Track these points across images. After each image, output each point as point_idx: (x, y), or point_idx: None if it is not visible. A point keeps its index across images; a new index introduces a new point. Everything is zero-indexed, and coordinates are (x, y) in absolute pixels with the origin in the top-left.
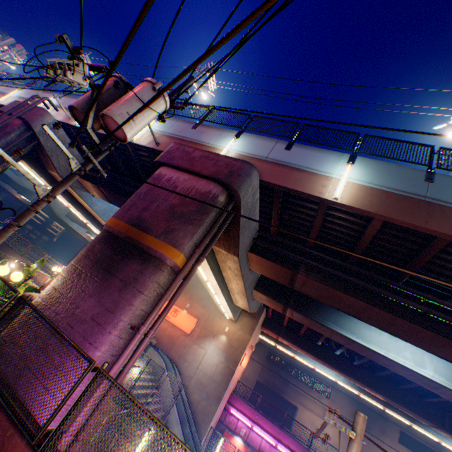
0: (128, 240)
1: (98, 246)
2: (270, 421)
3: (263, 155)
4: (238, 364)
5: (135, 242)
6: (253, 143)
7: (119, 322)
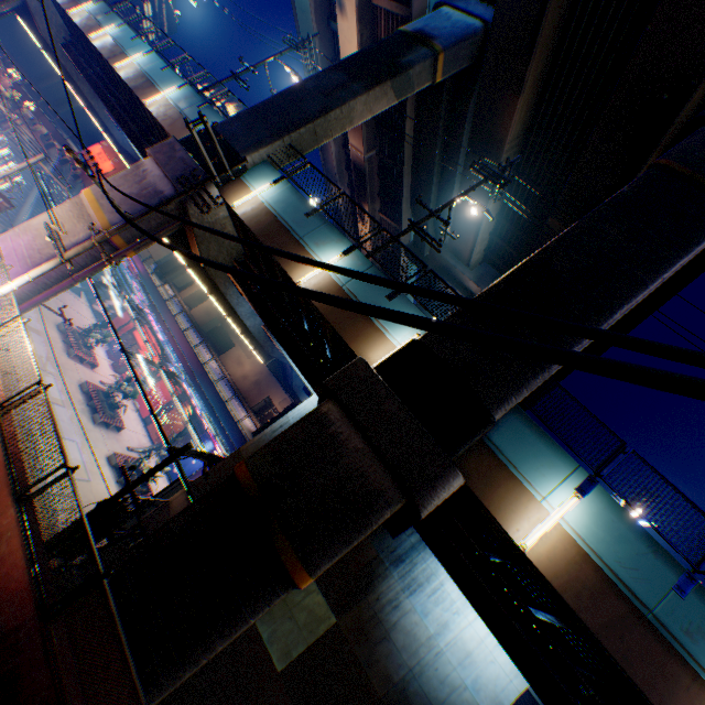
0: None
1: None
2: (137, 255)
3: None
4: None
5: None
6: None
7: None
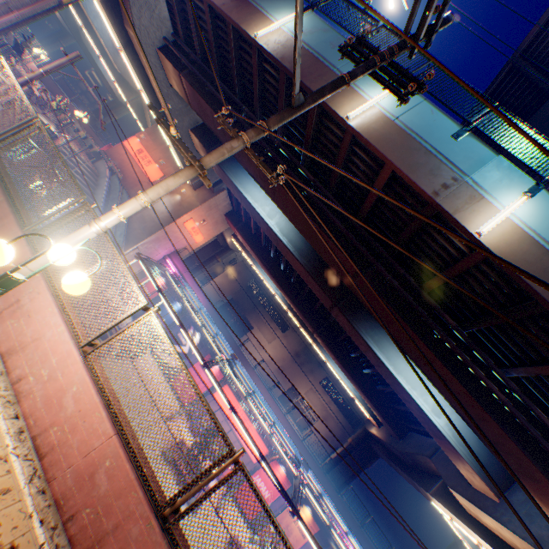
0: None
1: None
2: (193, 279)
3: None
4: (179, 219)
5: None
6: None
7: None
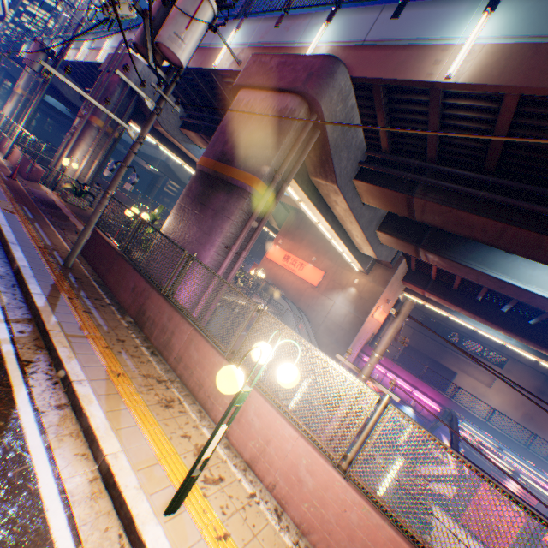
0: (216, 176)
1: (194, 185)
2: (406, 372)
3: (360, 39)
4: (368, 315)
5: (221, 176)
6: (349, 23)
7: (215, 242)
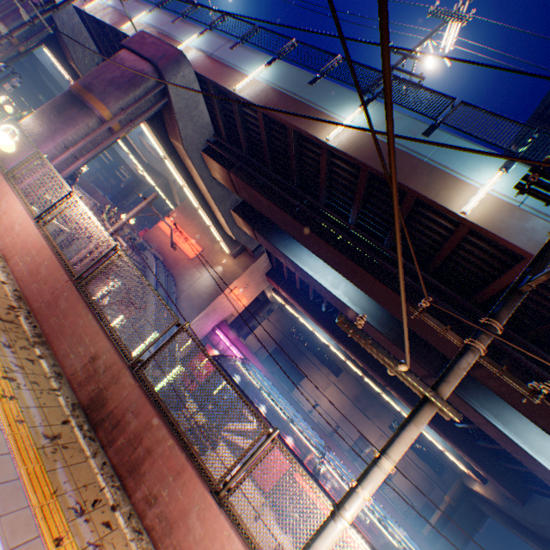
0: (79, 97)
1: (60, 99)
2: (246, 347)
3: (211, 53)
4: (225, 290)
5: (82, 99)
6: (211, 41)
7: (57, 139)
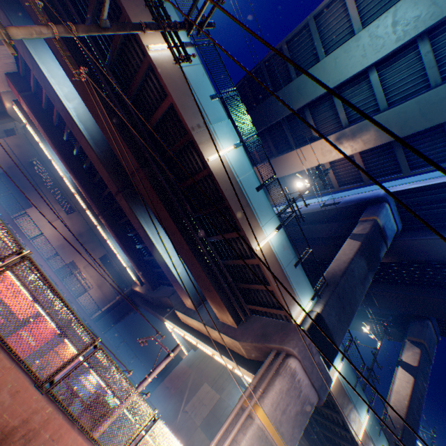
0: None
1: None
2: None
3: None
4: None
5: None
6: None
7: None
